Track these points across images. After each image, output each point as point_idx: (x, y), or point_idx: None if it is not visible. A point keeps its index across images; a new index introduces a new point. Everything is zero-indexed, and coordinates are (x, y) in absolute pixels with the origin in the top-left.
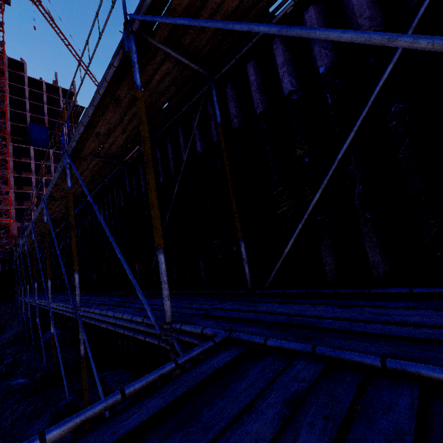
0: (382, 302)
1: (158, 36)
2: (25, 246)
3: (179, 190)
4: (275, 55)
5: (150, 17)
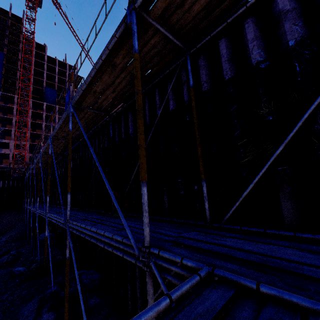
0: None
1: (153, 14)
2: (34, 170)
3: (152, 138)
4: (246, 32)
5: None
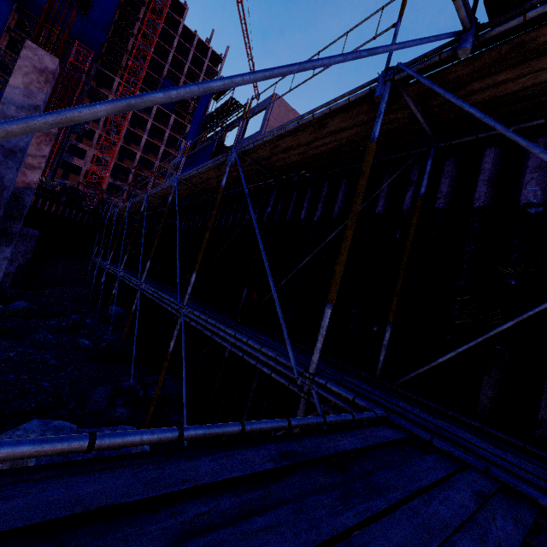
0: (540, 462)
1: (411, 89)
2: (127, 213)
3: (333, 239)
4: (529, 154)
5: (429, 83)
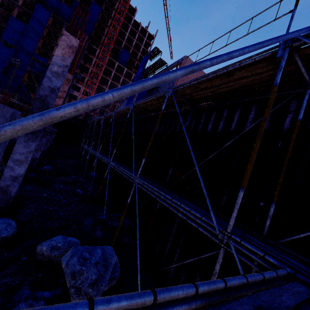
0: None
1: (301, 51)
2: (102, 122)
3: (230, 144)
4: None
5: None
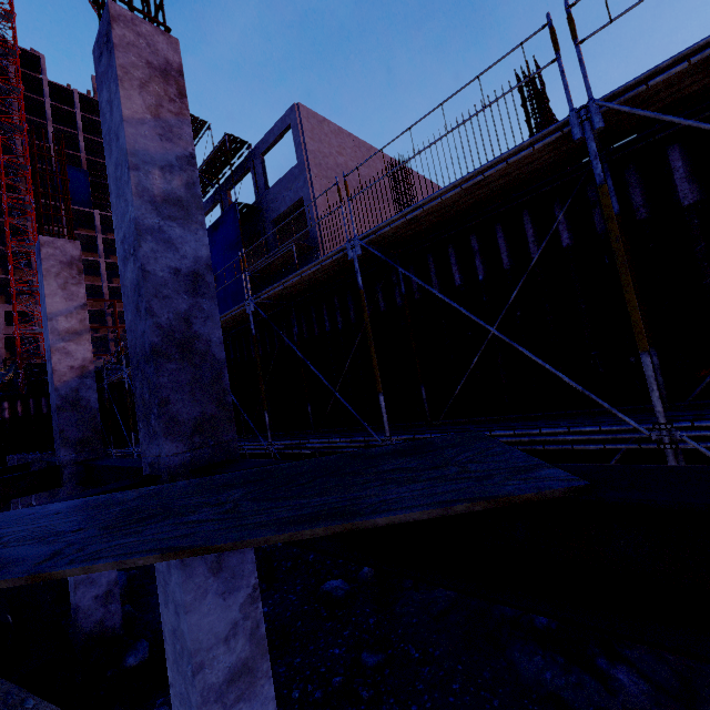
0: None
1: None
2: None
3: None
4: None
5: None
